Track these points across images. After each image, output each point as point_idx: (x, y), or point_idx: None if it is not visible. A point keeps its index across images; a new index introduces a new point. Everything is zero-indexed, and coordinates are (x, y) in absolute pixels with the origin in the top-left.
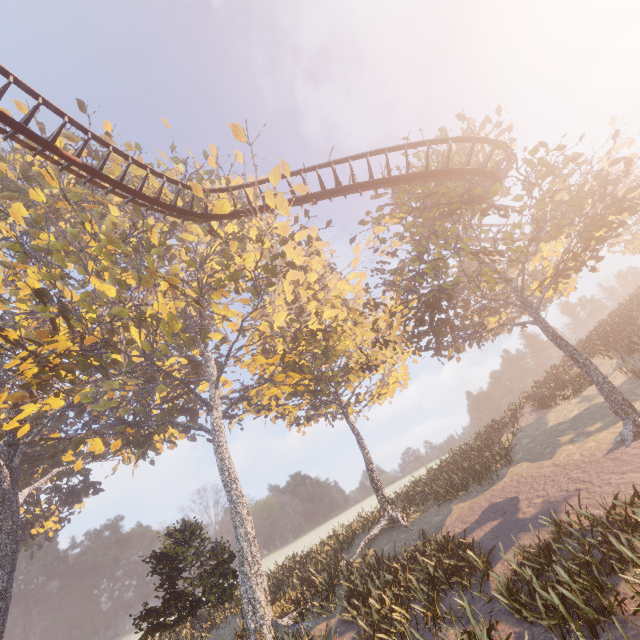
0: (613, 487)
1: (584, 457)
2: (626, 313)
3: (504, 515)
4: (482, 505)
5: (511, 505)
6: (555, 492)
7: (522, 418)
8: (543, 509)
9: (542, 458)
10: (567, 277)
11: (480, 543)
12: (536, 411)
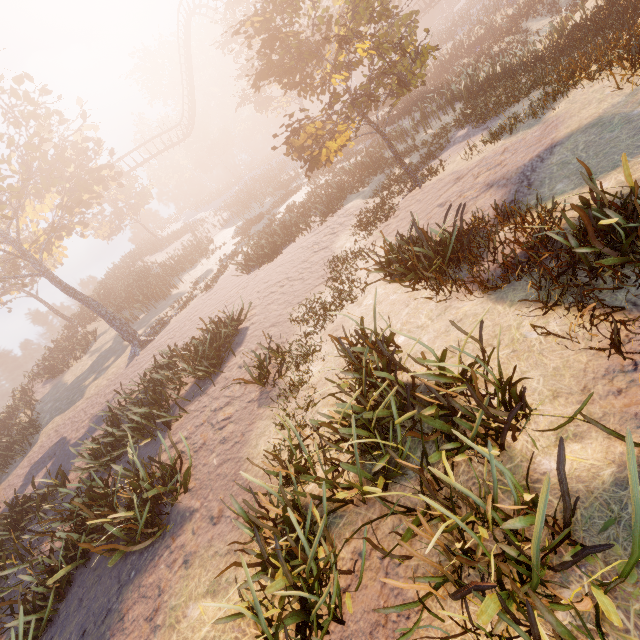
0: (139, 376)
1: (111, 379)
2: (108, 286)
3: (56, 455)
4: (22, 473)
5: (59, 445)
6: (98, 408)
7: (36, 394)
8: (93, 422)
9: (74, 403)
10: (61, 238)
11: (39, 488)
12: (50, 382)
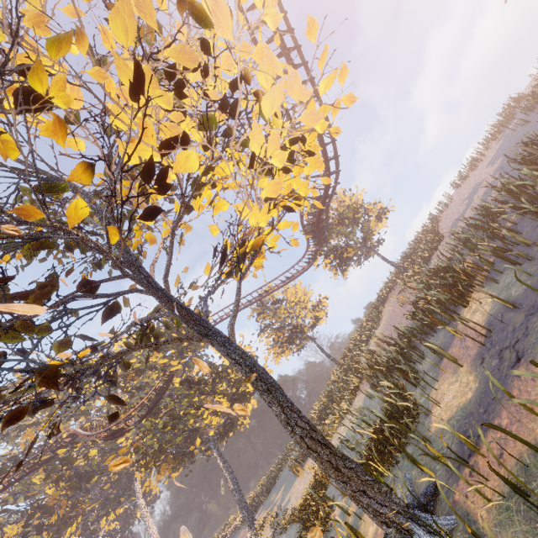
0: None
1: None
2: (359, 329)
3: None
4: None
5: None
6: None
7: None
8: None
9: (260, 513)
10: (241, 402)
11: None
12: None
